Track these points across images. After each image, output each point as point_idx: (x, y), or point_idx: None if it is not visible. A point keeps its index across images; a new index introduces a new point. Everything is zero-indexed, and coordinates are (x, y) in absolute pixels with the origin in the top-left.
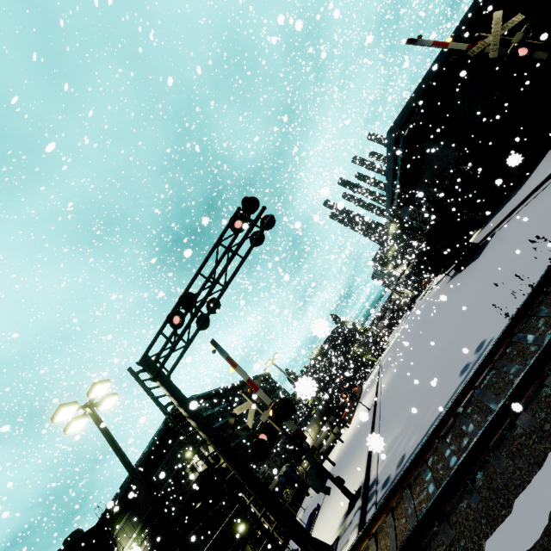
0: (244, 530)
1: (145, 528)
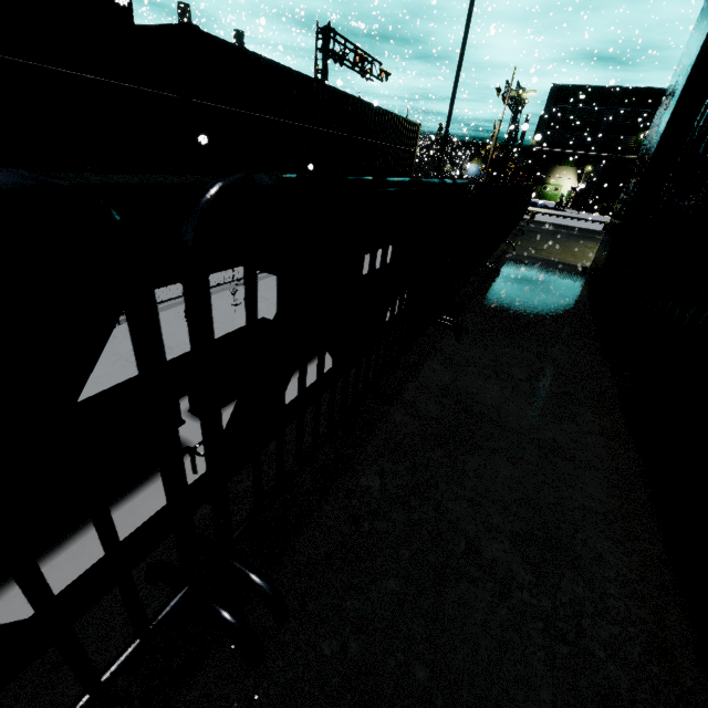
0: None
1: None
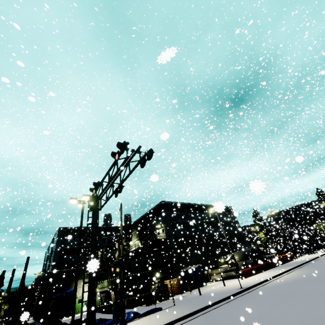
0: (159, 277)
1: (139, 240)
